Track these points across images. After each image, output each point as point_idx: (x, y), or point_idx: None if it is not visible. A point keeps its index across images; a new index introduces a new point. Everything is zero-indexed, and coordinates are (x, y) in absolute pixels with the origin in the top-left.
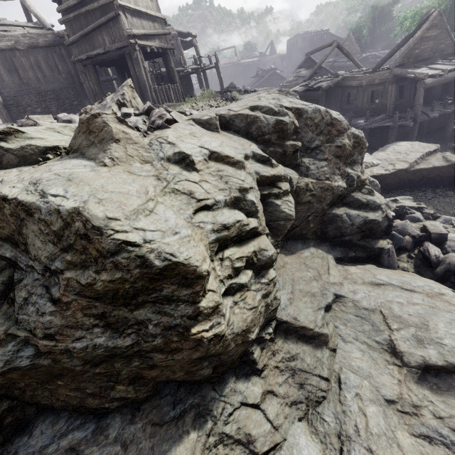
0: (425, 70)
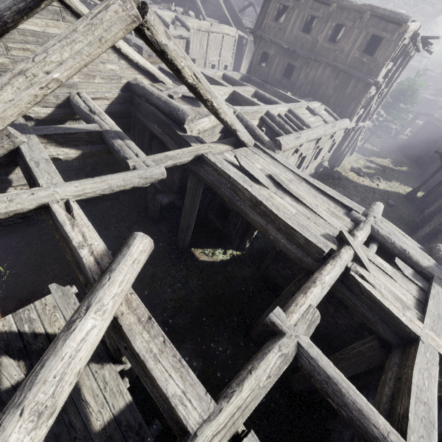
0: None
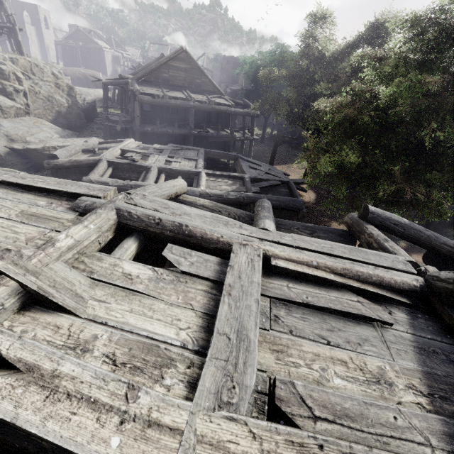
0: (156, 90)
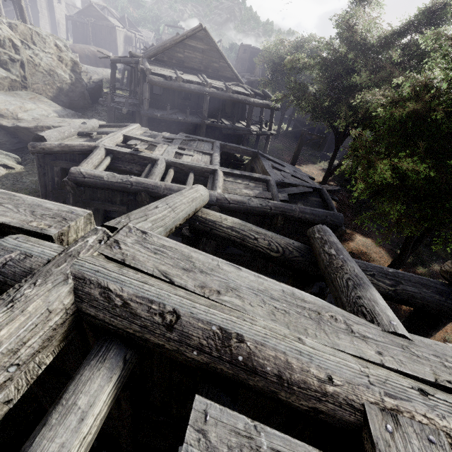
0: (169, 71)
